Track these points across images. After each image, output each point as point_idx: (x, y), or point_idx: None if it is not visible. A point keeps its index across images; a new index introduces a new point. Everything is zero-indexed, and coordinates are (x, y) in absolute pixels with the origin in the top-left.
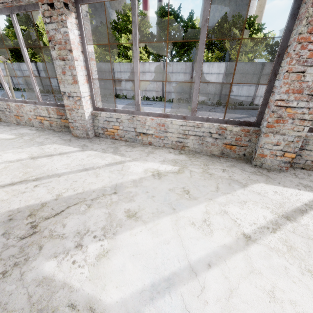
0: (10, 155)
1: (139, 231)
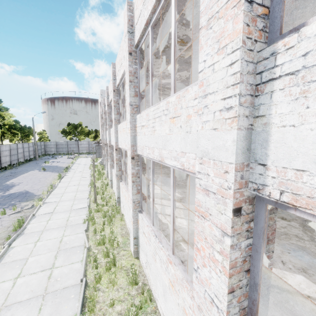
0: (185, 222)
1: (166, 193)
